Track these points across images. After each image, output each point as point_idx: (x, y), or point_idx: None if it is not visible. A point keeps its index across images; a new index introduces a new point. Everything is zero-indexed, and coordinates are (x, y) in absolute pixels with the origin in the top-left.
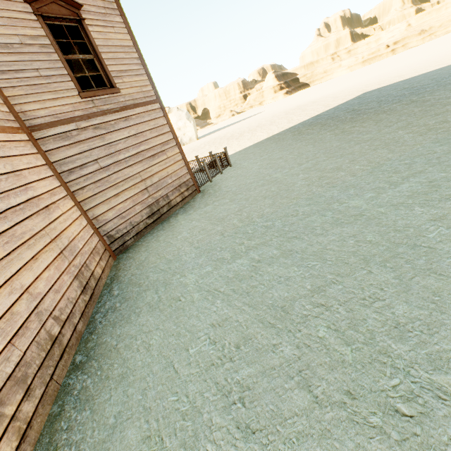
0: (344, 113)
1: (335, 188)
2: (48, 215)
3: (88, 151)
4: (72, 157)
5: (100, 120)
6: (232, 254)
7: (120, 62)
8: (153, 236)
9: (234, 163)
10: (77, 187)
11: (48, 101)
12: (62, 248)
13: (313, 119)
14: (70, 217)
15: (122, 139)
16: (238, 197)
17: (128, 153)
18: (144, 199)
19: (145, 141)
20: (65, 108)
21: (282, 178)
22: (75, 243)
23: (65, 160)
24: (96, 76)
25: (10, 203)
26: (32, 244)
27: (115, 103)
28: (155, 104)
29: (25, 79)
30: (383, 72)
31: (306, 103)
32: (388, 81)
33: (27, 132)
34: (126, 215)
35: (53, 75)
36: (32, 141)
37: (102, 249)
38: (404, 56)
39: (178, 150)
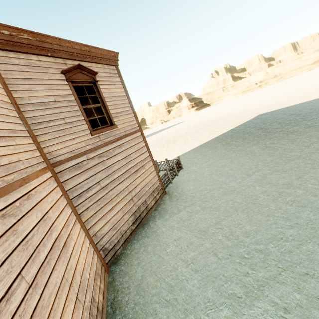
0: (254, 129)
1: (306, 208)
2: (66, 254)
3: (93, 176)
4: (82, 183)
5: (103, 149)
6: (243, 289)
7: (118, 106)
8: (140, 244)
9: (183, 165)
10: (83, 208)
11: (69, 141)
12: (76, 290)
13: (231, 132)
14: (79, 244)
15: (117, 162)
16: (207, 205)
17: (120, 172)
18: (130, 208)
19: (131, 160)
20: (80, 144)
21: (241, 189)
22: (84, 275)
23: (76, 187)
24: (101, 117)
25: (40, 260)
26: (56, 307)
27: (113, 136)
28: (138, 132)
29: (54, 127)
30: (262, 100)
31: (216, 118)
32: (273, 107)
33: (51, 169)
34: (117, 225)
35: (74, 121)
36: (54, 176)
37: (100, 267)
38: (269, 89)
39: (152, 163)
